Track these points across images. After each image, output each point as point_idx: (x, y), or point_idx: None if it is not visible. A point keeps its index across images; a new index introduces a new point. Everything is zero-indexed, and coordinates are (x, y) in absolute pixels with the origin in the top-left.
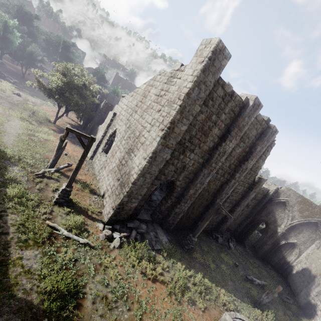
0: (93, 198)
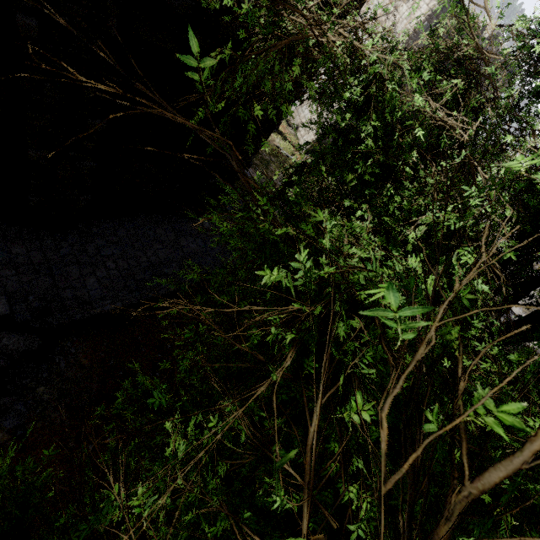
0: (289, 130)
